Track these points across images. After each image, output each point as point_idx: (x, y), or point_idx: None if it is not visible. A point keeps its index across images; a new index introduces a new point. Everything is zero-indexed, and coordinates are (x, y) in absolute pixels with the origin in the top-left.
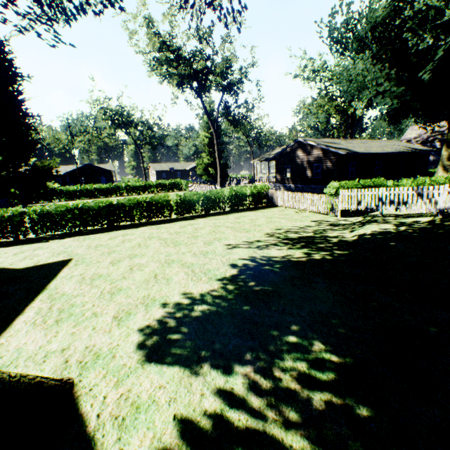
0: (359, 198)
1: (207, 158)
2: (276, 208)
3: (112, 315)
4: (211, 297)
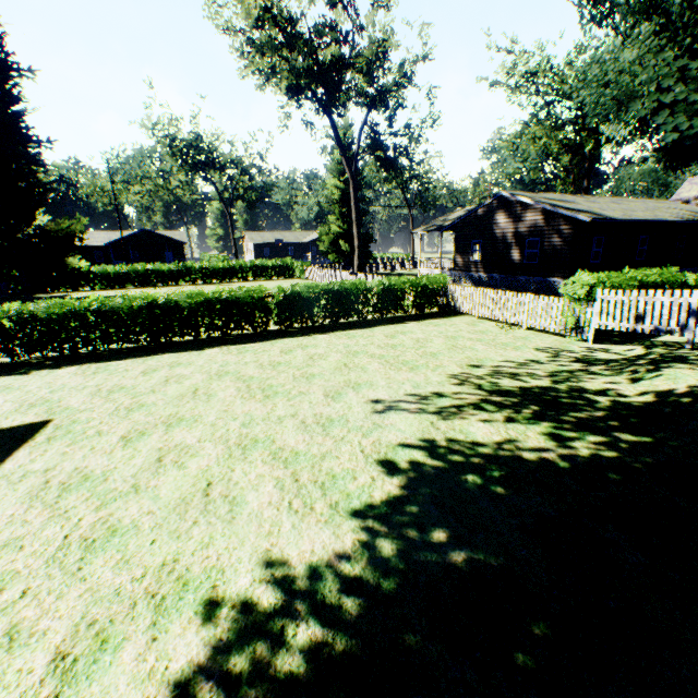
0: (641, 309)
1: (338, 224)
2: (461, 318)
3: (55, 644)
4: (334, 583)
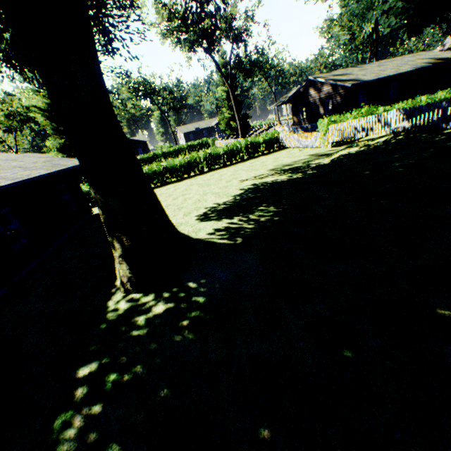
0: (342, 130)
1: (228, 113)
2: (286, 150)
3: (182, 215)
4: (228, 202)
